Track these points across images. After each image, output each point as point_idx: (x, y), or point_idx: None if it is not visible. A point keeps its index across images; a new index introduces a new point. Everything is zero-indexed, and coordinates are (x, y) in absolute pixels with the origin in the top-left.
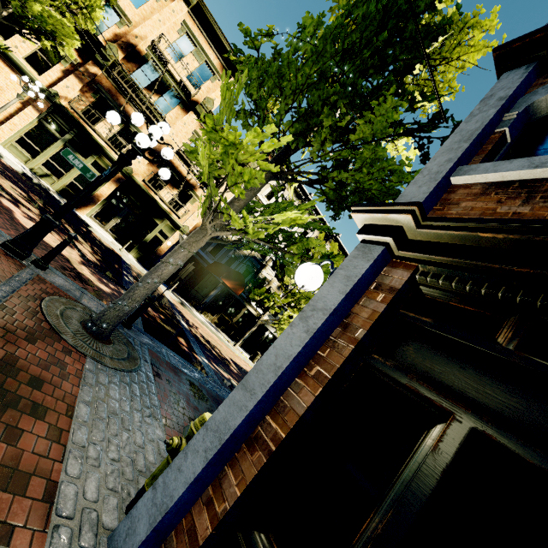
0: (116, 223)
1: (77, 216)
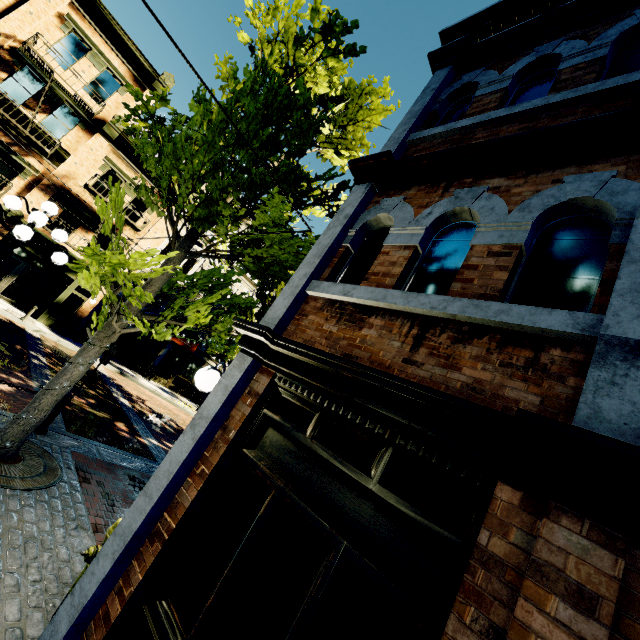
0: (10, 284)
1: None
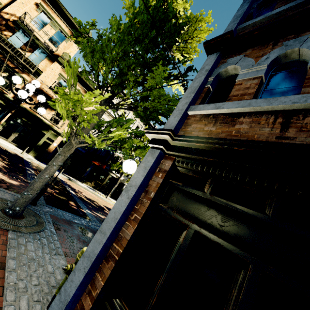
0: (15, 137)
1: None
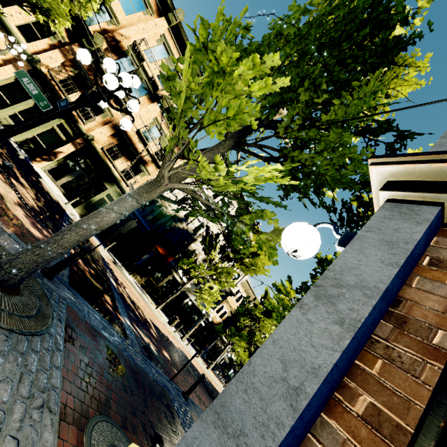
0: (67, 181)
1: (31, 166)
